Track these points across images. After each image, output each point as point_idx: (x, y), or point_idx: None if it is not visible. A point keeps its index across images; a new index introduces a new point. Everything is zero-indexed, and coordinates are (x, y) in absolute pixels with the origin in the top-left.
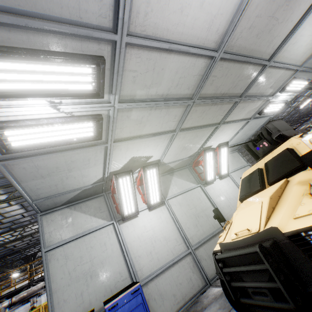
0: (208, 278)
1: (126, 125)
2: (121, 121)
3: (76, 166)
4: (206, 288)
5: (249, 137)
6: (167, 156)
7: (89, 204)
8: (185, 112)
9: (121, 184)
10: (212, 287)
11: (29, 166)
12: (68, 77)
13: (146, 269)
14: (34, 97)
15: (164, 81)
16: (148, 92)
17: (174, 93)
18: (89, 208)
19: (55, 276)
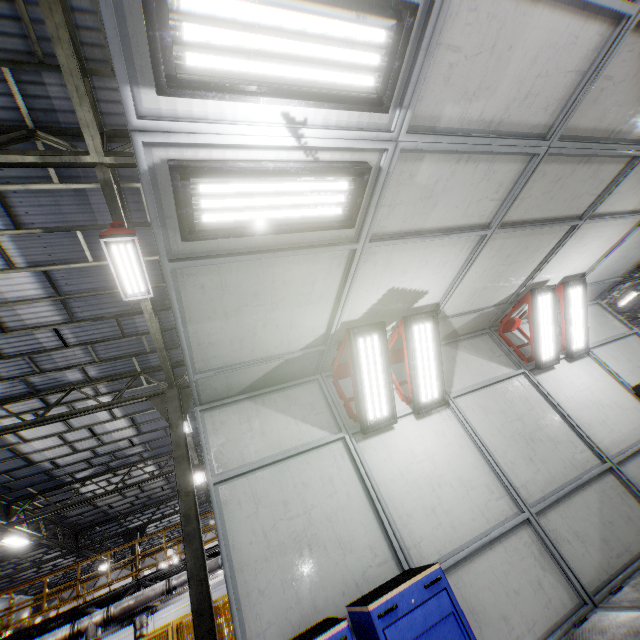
0: (585, 588)
1: (401, 198)
2: (396, 187)
3: (286, 298)
4: (586, 612)
5: (632, 266)
6: (454, 296)
7: (290, 397)
8: (520, 177)
9: (362, 349)
10: (605, 610)
11: (211, 283)
12: (340, 51)
13: (427, 546)
14: (271, 97)
15: (503, 82)
16: (466, 113)
17: (515, 119)
18: (291, 405)
19: (238, 537)
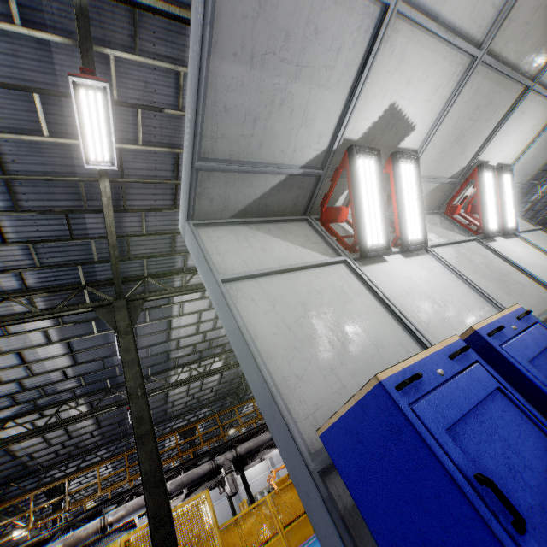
0: None
1: None
2: None
3: (311, 63)
4: None
5: (535, 173)
6: (429, 147)
7: (284, 229)
8: None
9: (361, 170)
10: None
11: None
12: None
13: None
14: None
15: None
16: None
17: None
18: (286, 234)
19: (259, 328)
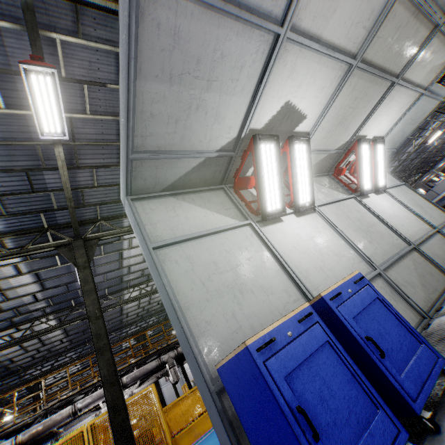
0: (422, 309)
1: None
2: None
3: (220, 78)
4: (426, 322)
5: (403, 141)
6: (319, 129)
7: (204, 197)
8: (383, 11)
9: (263, 153)
10: (440, 316)
11: (167, 25)
12: None
13: (323, 289)
14: None
15: None
16: None
17: None
18: (206, 202)
19: (180, 286)
